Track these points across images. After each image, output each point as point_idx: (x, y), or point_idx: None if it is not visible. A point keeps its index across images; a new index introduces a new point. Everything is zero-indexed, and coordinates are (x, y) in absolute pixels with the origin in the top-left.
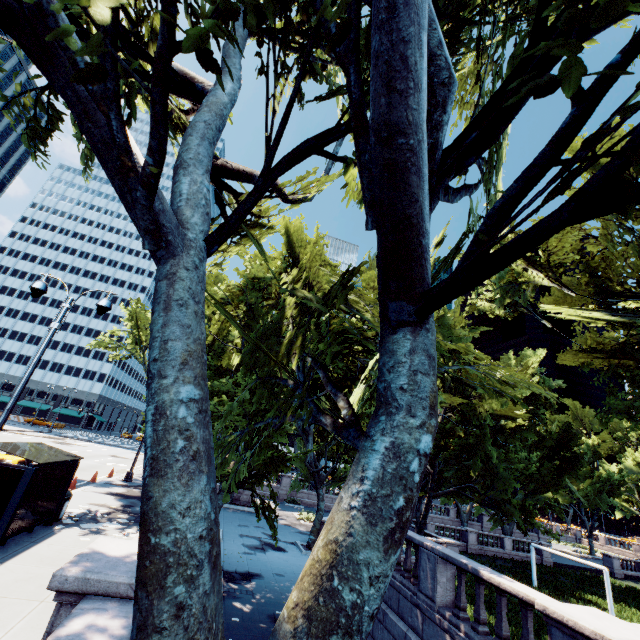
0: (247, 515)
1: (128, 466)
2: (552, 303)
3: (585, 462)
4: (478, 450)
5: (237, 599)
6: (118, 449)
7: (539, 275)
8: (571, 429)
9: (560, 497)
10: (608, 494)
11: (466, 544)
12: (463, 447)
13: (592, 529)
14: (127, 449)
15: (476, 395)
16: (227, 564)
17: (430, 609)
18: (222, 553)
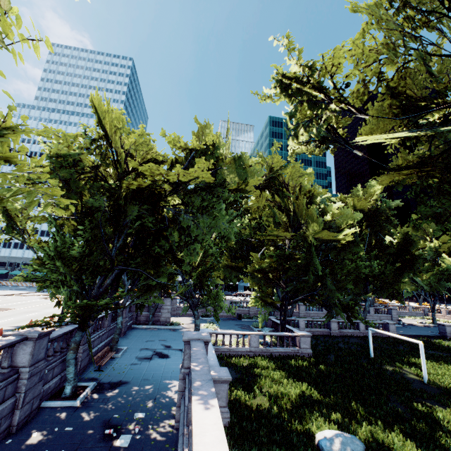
0: (160, 331)
1: None
2: (366, 134)
3: (428, 260)
4: (309, 268)
5: (88, 408)
6: None
7: (330, 104)
8: (409, 238)
9: (409, 287)
10: (446, 281)
11: (329, 330)
12: (299, 267)
13: (434, 306)
14: None
15: (304, 224)
16: (107, 376)
17: (186, 422)
18: (111, 367)
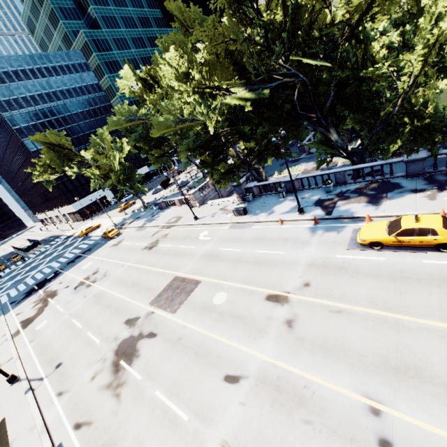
0: None
1: (206, 231)
2: None
3: None
4: None
5: None
6: (97, 256)
7: None
8: None
9: None
10: None
11: None
12: None
13: None
14: (92, 253)
15: None
16: None
17: None
18: None
